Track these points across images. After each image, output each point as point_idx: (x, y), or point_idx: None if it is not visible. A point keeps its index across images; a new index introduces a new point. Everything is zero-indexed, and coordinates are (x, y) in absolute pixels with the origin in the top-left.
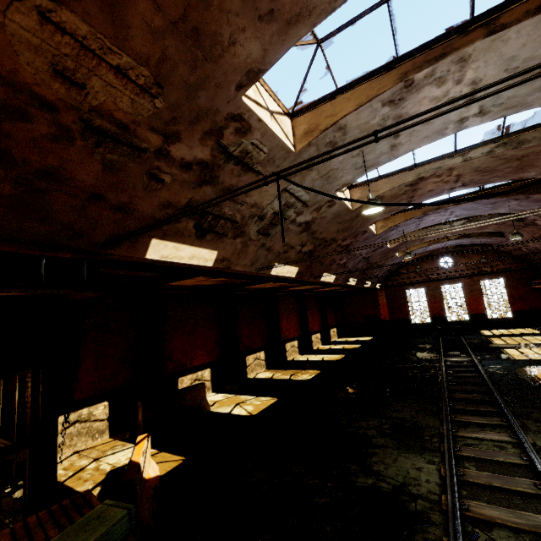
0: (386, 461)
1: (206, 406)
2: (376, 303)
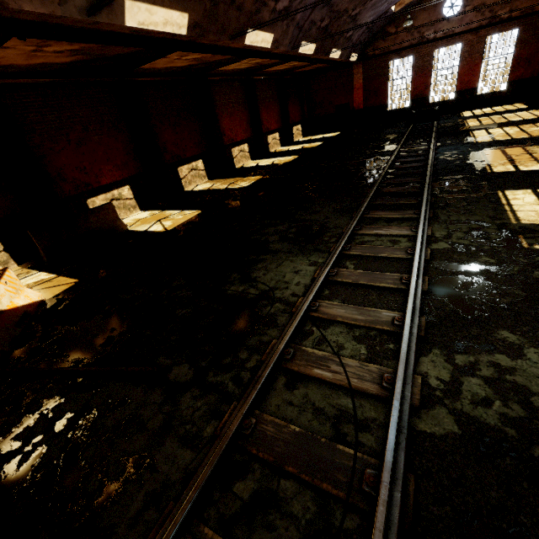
0: (269, 267)
1: (121, 226)
2: (350, 85)
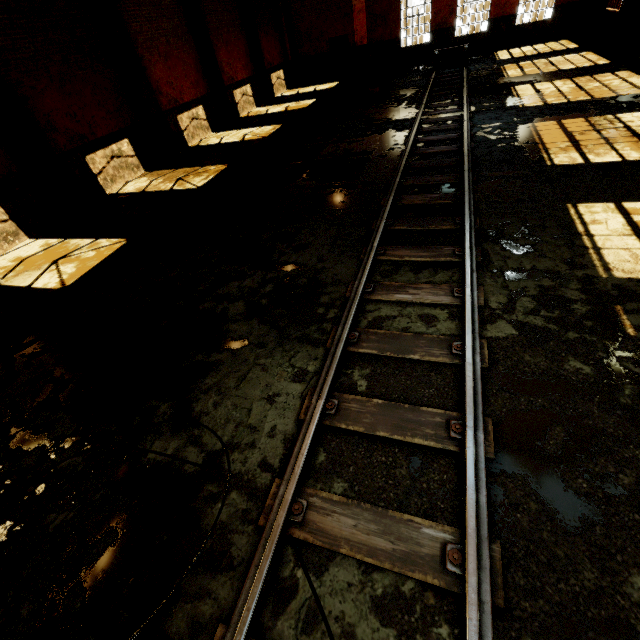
0: (226, 385)
1: None
2: (348, 5)
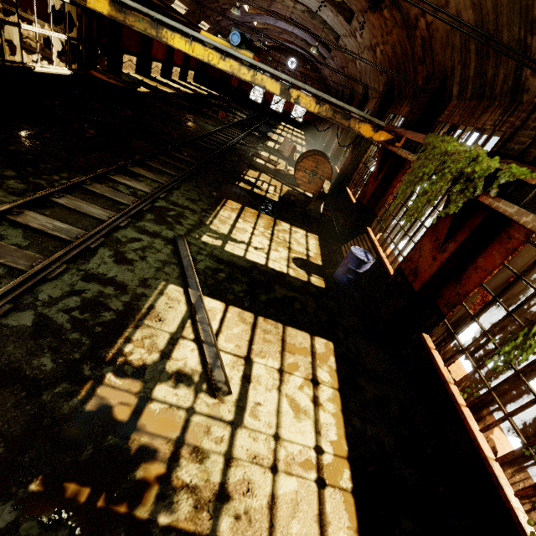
0: (200, 122)
1: None
2: None
